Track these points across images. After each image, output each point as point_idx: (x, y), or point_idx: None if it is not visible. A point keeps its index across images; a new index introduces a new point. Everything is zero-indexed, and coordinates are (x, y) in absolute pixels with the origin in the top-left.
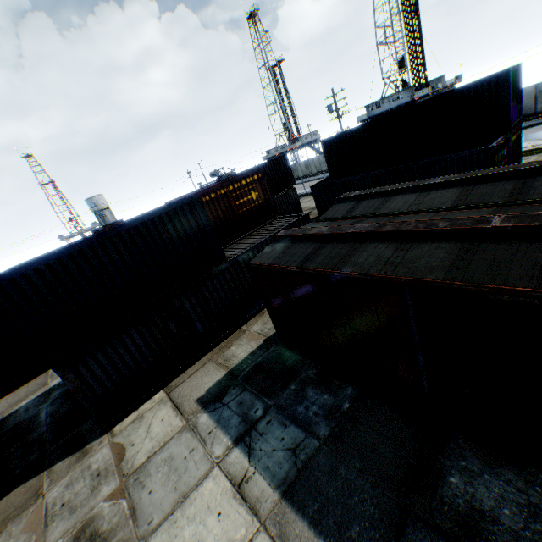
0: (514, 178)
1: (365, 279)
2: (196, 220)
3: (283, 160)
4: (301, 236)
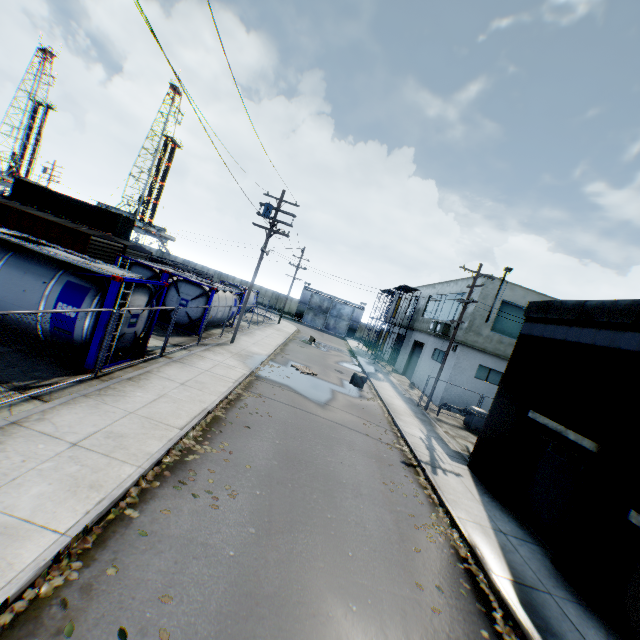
0: (48, 213)
1: None
2: None
3: None
4: None
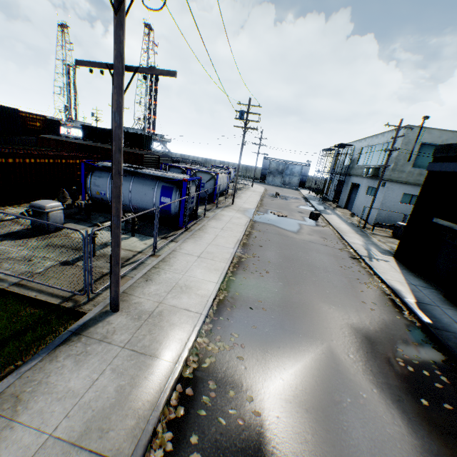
0: None
1: (71, 142)
2: (16, 117)
3: (58, 122)
4: (58, 136)
